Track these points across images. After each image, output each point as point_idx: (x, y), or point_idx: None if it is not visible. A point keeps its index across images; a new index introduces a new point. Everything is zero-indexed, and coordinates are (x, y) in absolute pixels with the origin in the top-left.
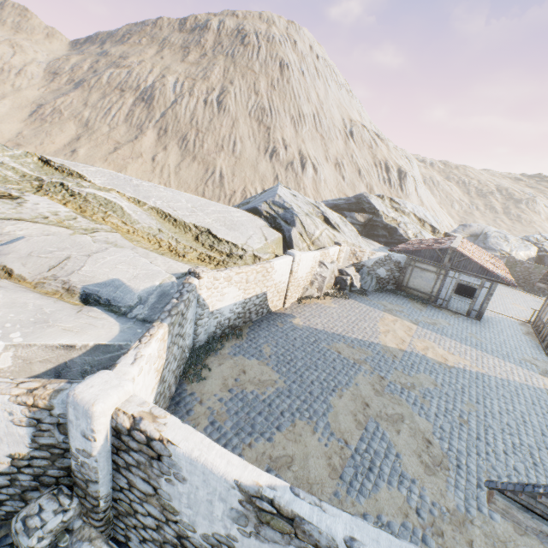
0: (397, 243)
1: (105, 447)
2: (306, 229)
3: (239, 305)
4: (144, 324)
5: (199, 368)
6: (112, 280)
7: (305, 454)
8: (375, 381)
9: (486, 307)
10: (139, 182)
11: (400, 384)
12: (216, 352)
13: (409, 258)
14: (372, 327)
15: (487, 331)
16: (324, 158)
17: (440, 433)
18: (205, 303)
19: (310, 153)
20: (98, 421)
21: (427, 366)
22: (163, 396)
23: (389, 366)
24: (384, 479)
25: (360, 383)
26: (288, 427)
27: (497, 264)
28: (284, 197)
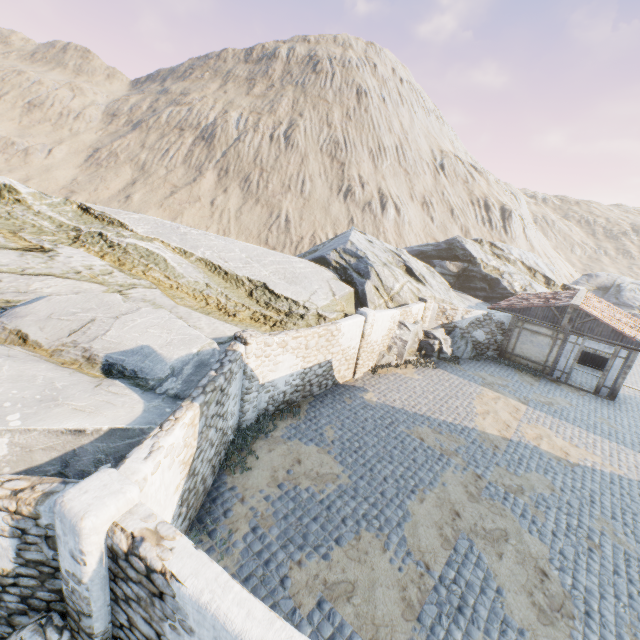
0: (500, 298)
1: (99, 572)
2: (383, 282)
3: (297, 376)
4: (175, 402)
5: (244, 455)
6: (141, 347)
7: (371, 580)
8: (469, 481)
9: (622, 383)
10: (187, 230)
11: (503, 487)
12: (266, 434)
13: (515, 317)
14: (467, 406)
15: (624, 416)
16: (408, 197)
17: (560, 561)
18: (254, 374)
19: (391, 191)
20: (88, 540)
21: (541, 461)
22: (193, 493)
23: (488, 460)
24: (479, 625)
25: (449, 482)
26: (351, 541)
27: (635, 326)
28: (358, 244)
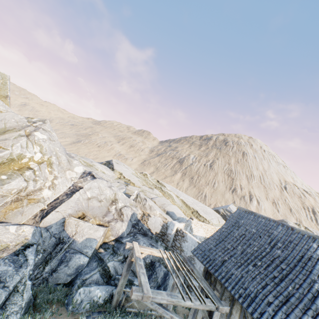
0: None
1: (173, 234)
2: None
3: (203, 238)
4: None
5: None
6: (172, 211)
7: None
8: None
9: None
10: (178, 191)
11: None
12: None
13: None
14: None
15: None
16: (264, 198)
17: None
18: (192, 229)
19: (255, 193)
20: (175, 226)
21: None
22: None
23: None
24: None
25: None
26: None
27: None
28: (232, 208)
